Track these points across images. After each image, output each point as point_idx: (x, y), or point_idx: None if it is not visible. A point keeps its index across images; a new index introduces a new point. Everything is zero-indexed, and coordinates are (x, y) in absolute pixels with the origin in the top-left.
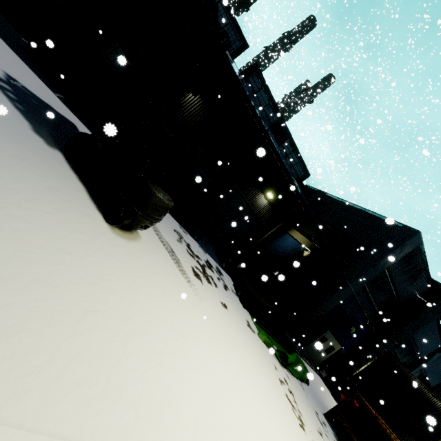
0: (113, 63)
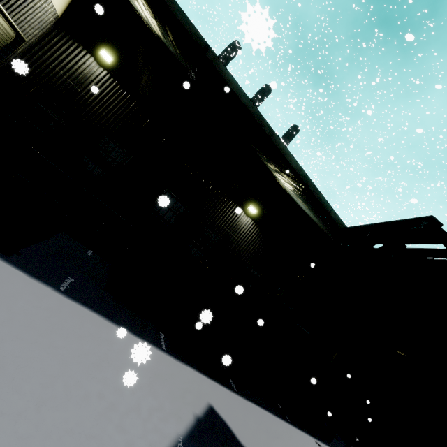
0: (163, 218)
